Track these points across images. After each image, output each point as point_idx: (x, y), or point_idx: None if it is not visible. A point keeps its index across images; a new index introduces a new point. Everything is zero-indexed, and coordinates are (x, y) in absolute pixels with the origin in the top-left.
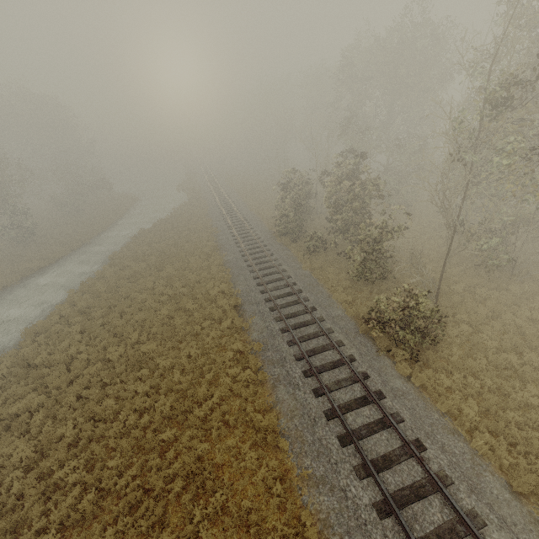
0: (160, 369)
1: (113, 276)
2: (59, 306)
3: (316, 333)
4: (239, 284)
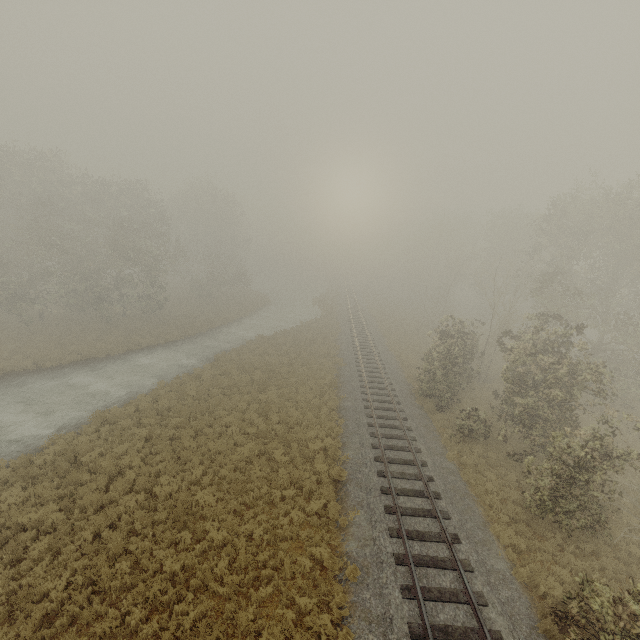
0: (206, 541)
1: (209, 380)
2: (142, 396)
3: (454, 591)
4: (350, 447)
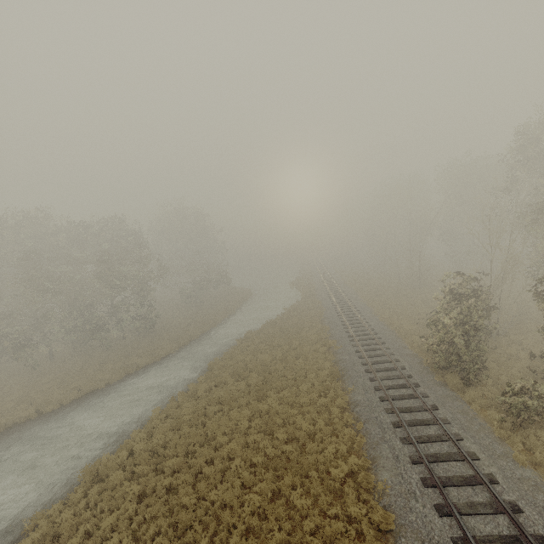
0: None
1: (205, 395)
2: (136, 432)
3: None
4: (383, 465)
